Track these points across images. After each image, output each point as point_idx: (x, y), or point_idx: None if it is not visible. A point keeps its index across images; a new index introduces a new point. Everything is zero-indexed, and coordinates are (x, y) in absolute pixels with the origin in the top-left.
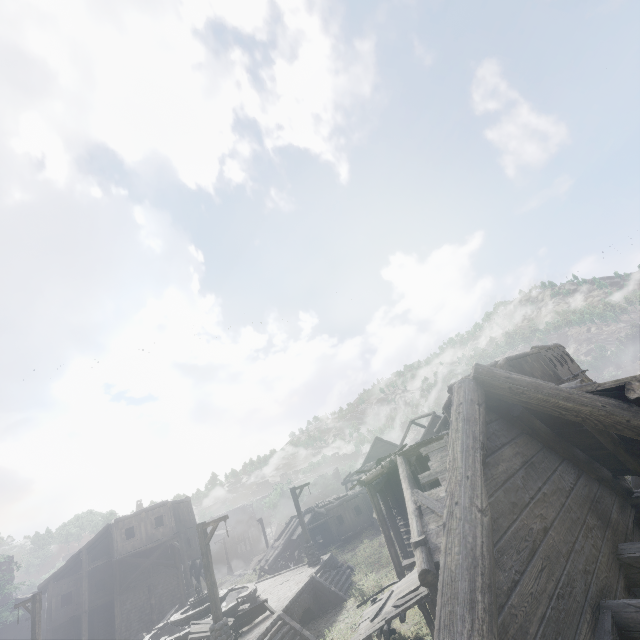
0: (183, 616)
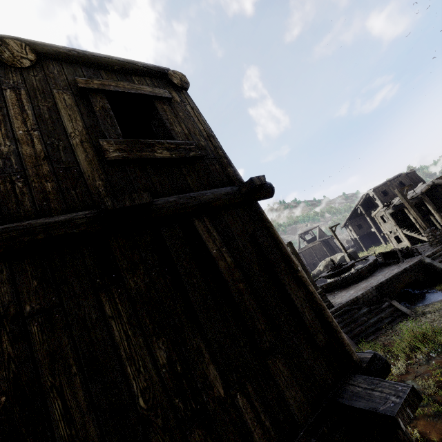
0: (346, 266)
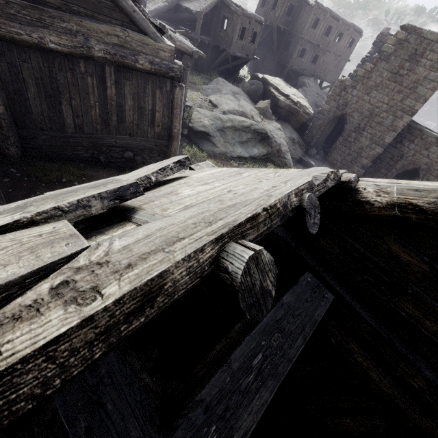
0: None
